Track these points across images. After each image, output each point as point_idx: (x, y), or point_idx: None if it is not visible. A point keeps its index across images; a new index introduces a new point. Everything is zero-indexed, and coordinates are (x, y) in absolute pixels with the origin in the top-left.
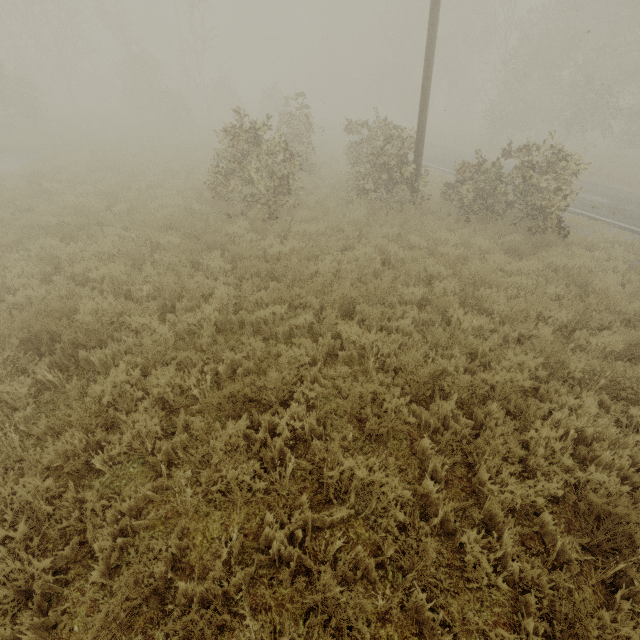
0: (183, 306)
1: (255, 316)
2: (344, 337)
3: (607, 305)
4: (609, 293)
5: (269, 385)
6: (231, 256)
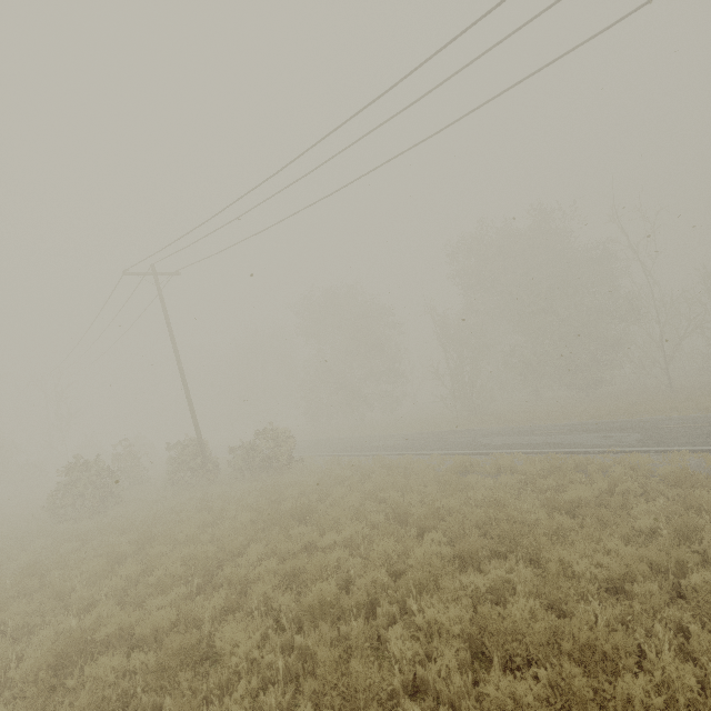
0: (8, 566)
1: (59, 553)
2: (113, 542)
3: (284, 490)
4: (281, 484)
5: (55, 566)
6: (54, 540)
